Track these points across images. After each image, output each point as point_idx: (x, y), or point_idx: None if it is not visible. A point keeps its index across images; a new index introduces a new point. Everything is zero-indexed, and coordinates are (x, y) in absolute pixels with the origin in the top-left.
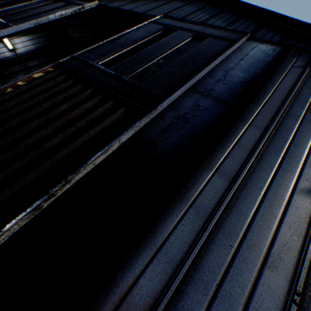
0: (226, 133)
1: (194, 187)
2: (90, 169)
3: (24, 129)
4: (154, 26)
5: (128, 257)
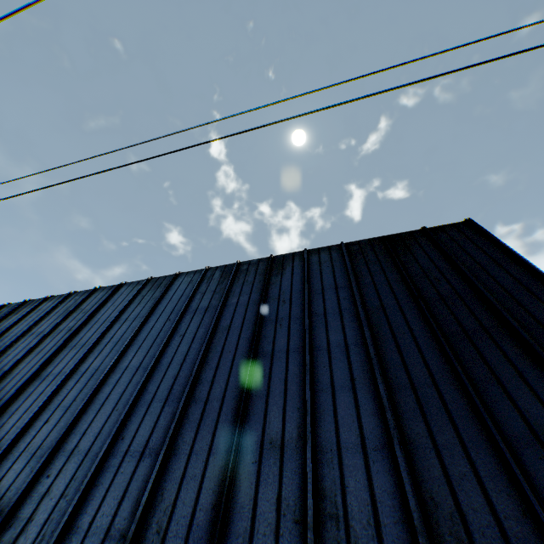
0: None
1: None
2: None
3: None
4: None
5: None
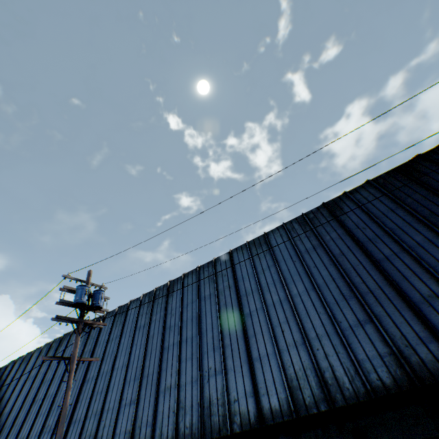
0: None
1: None
2: None
3: None
4: None
5: None
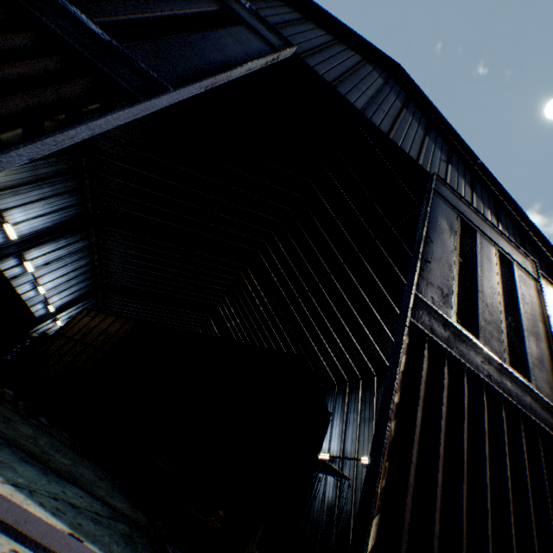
0: None
1: None
2: None
3: None
4: (445, 206)
5: None
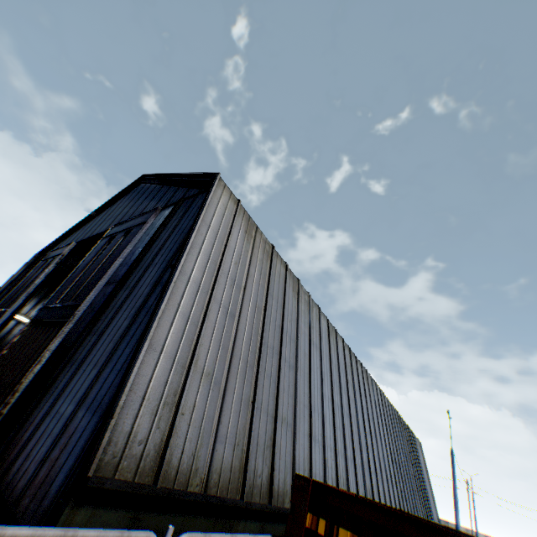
0: (104, 306)
1: (81, 351)
2: (33, 378)
3: (2, 380)
4: (104, 241)
5: (32, 405)
